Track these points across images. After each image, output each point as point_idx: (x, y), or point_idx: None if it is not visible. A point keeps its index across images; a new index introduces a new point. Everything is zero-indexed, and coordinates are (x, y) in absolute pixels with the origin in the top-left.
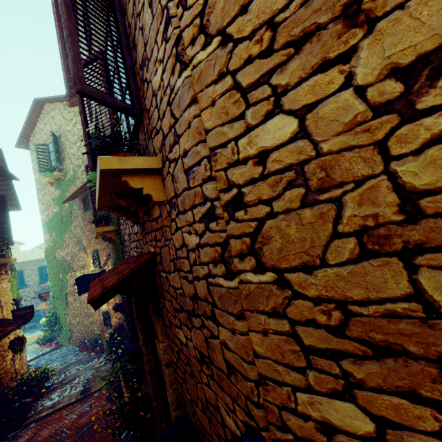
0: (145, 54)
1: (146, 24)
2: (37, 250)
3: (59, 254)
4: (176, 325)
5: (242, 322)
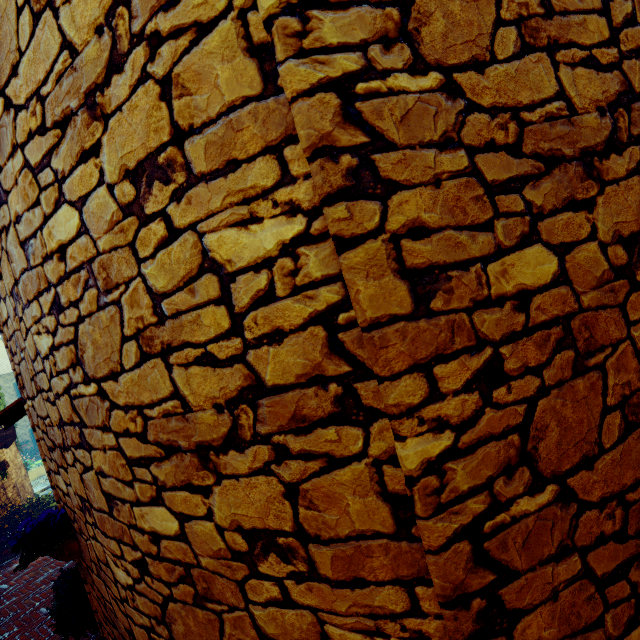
0: None
1: None
2: None
3: None
4: None
5: (35, 433)
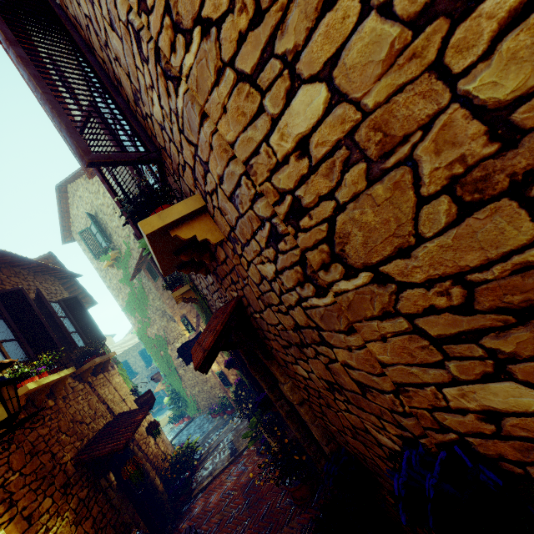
0: (133, 86)
1: (118, 52)
2: (130, 336)
3: (150, 333)
4: (291, 362)
5: (354, 337)
